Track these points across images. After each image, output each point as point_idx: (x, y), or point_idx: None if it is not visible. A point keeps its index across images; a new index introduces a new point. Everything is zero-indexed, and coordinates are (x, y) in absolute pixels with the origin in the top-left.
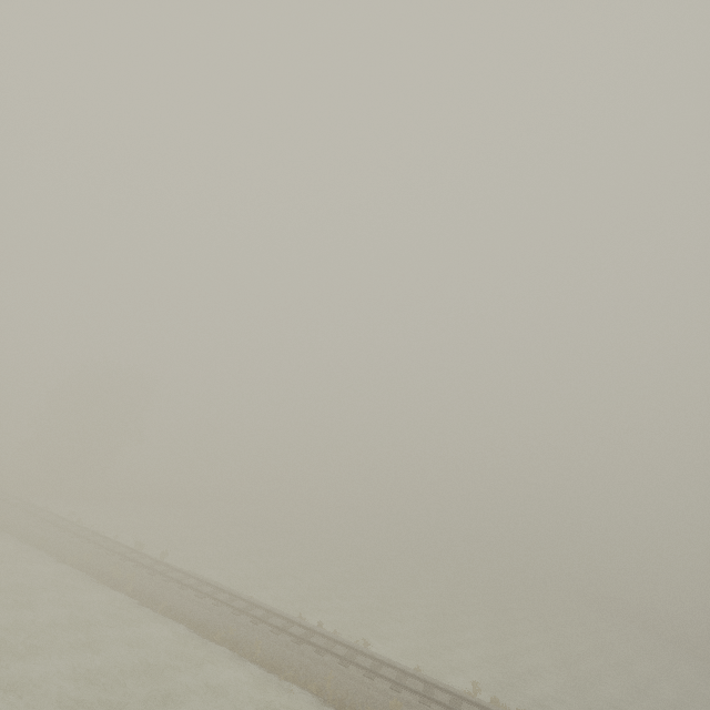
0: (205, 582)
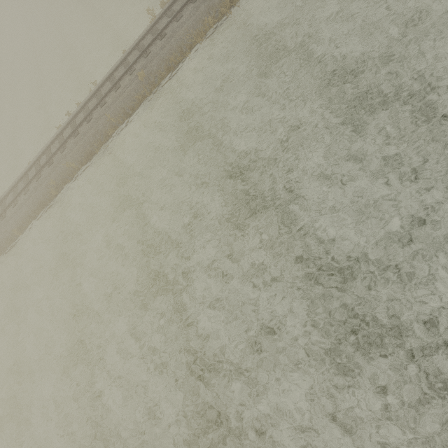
0: (4, 199)
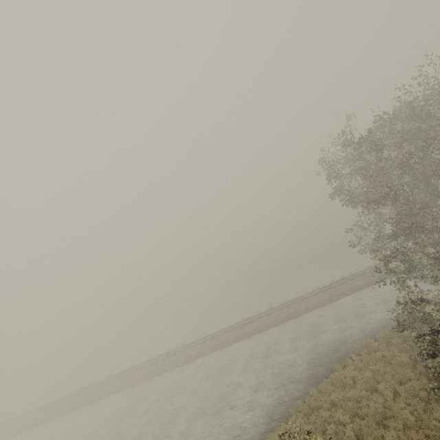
0: (25, 413)
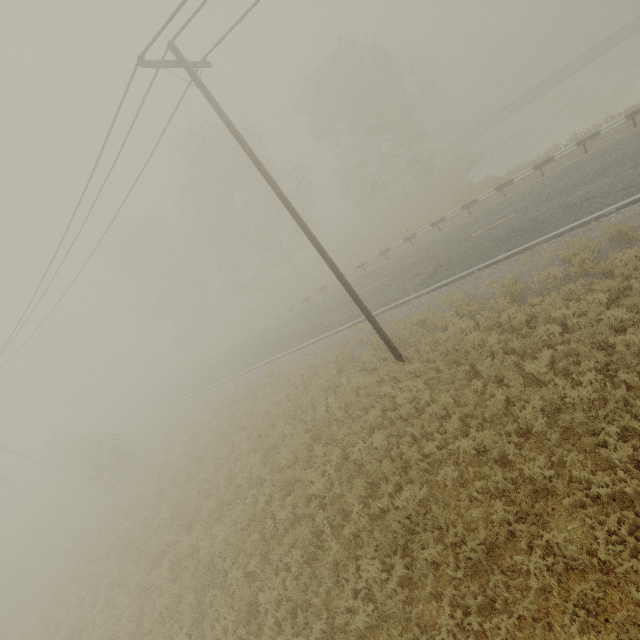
0: None
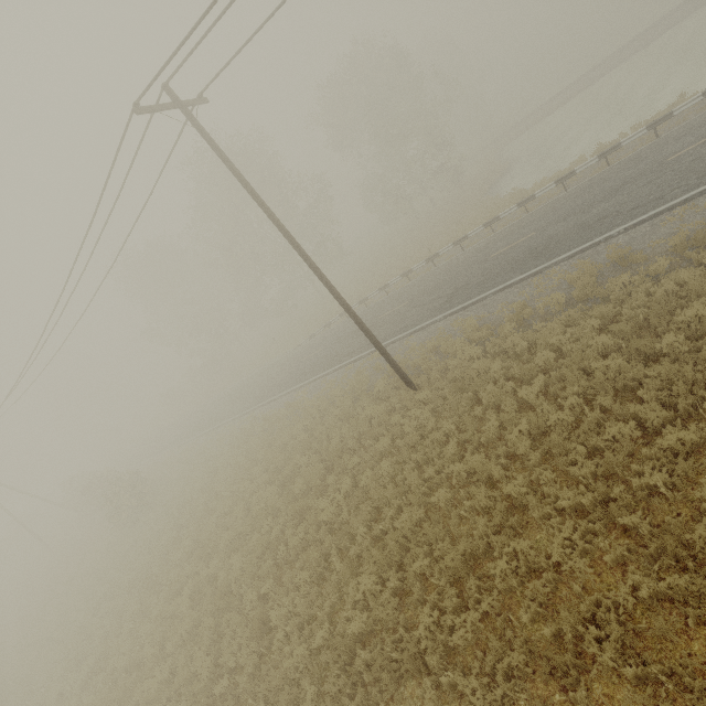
0: None
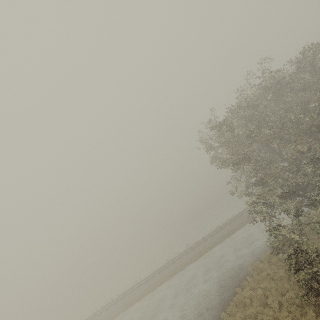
0: None
